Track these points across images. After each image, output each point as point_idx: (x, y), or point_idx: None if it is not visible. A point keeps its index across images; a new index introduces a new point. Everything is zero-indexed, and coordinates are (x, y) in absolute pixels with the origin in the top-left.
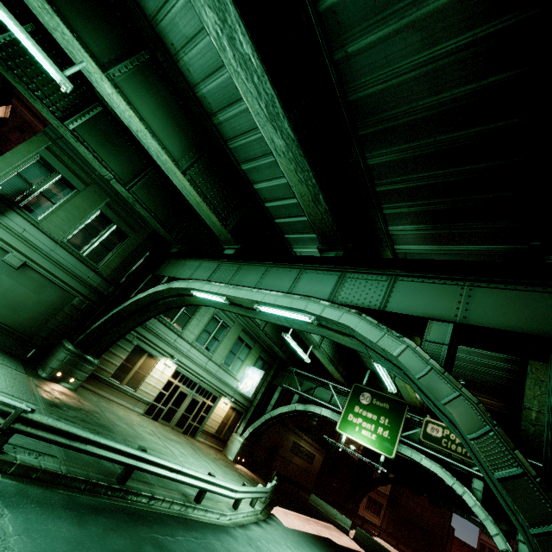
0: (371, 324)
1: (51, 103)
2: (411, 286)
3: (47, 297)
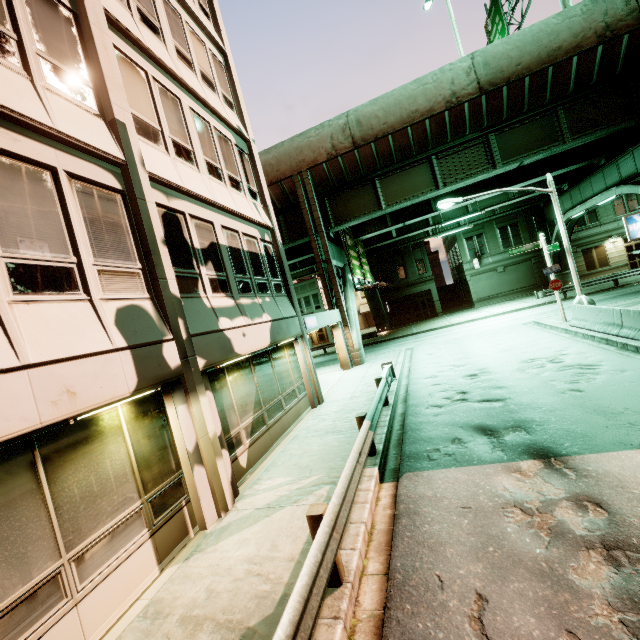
0: (629, 187)
1: (452, 226)
2: (638, 153)
3: (522, 270)
